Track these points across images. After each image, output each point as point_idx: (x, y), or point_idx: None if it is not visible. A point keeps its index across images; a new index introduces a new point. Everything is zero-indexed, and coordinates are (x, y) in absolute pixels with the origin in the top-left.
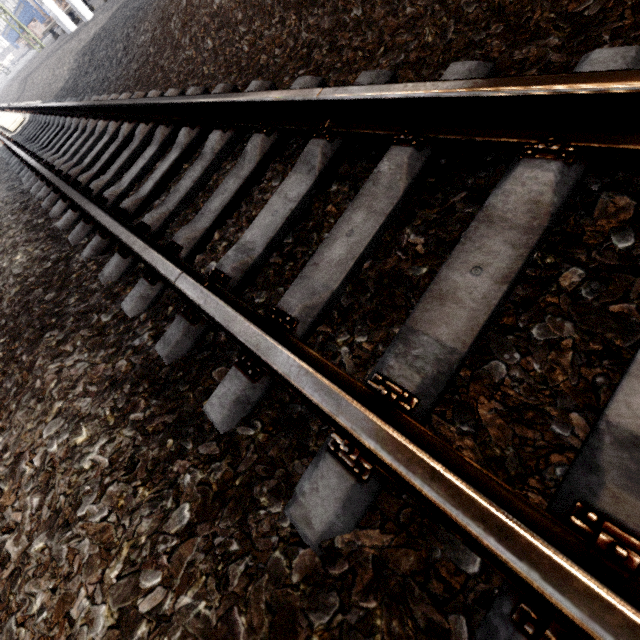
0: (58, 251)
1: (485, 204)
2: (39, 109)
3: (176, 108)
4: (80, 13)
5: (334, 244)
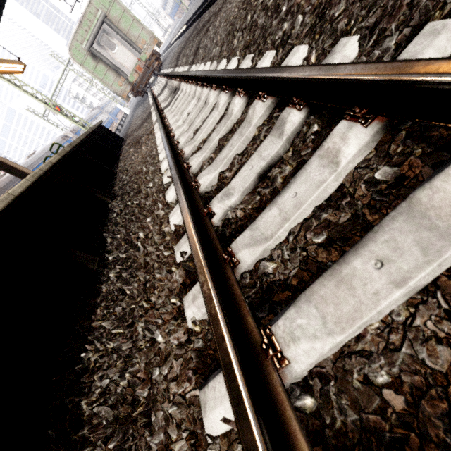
0: None
1: None
2: (192, 17)
3: None
4: None
5: None
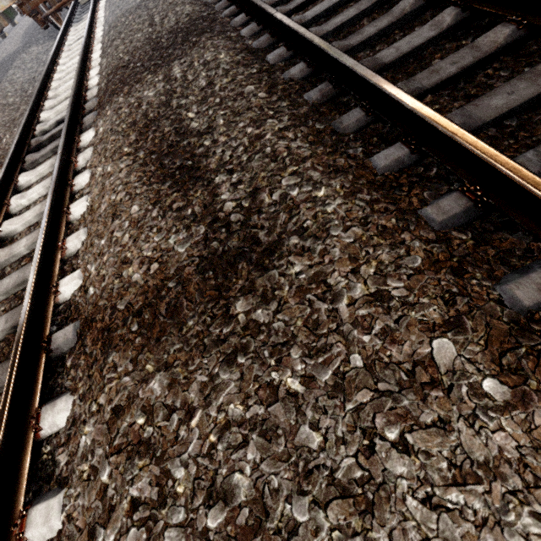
0: (209, 10)
1: (391, 10)
2: None
3: None
4: None
5: (337, 18)
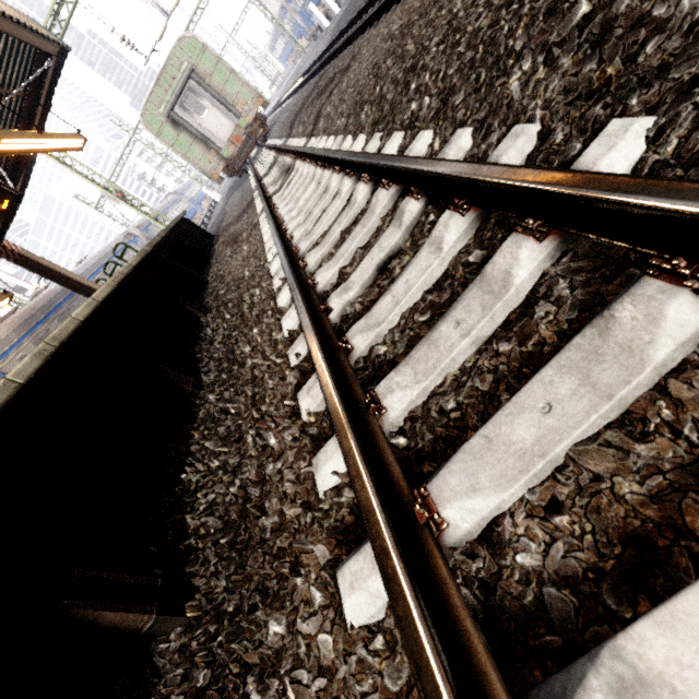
0: None
1: None
2: (312, 66)
3: (363, 11)
4: (333, 11)
5: None
